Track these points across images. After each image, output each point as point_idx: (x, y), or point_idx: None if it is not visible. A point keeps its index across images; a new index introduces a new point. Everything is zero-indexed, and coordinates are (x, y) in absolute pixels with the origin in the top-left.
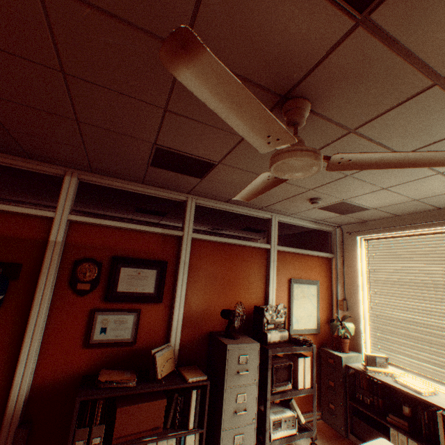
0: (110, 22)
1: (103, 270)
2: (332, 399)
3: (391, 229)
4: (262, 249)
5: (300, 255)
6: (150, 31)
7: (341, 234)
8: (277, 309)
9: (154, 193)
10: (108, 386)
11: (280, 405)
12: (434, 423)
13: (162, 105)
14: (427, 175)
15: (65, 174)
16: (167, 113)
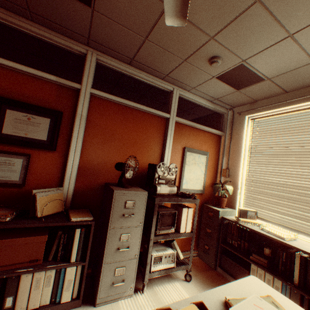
0: None
1: None
2: (207, 242)
3: (277, 106)
4: (162, 118)
5: (195, 129)
6: None
7: (232, 116)
8: (169, 167)
9: (48, 37)
10: None
11: (164, 245)
12: (291, 262)
13: None
14: None
15: None
16: None
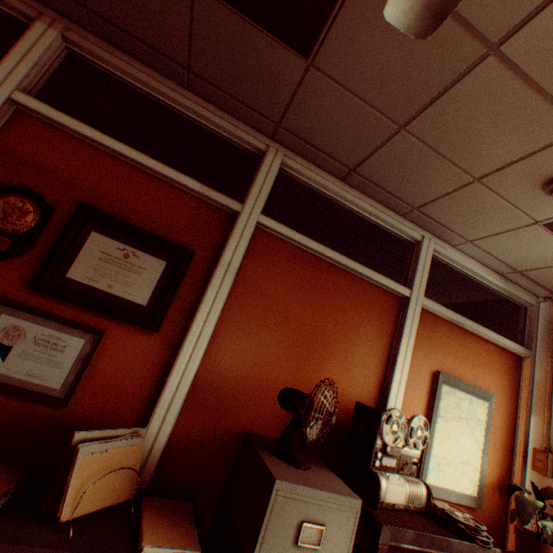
0: None
1: (51, 225)
2: None
3: None
4: (391, 295)
5: (462, 331)
6: None
7: None
8: (411, 425)
9: (205, 116)
10: None
11: None
12: None
13: None
14: None
15: (38, 19)
16: None
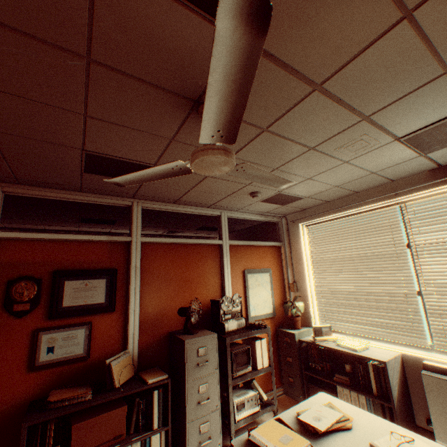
0: (3, 31)
1: (44, 287)
2: (290, 373)
3: (324, 214)
4: (215, 246)
5: (251, 247)
6: (49, 41)
7: (287, 223)
8: (233, 299)
9: (96, 201)
10: (60, 405)
11: (243, 388)
12: (367, 373)
13: (81, 111)
14: (337, 164)
15: None
16: (89, 119)
